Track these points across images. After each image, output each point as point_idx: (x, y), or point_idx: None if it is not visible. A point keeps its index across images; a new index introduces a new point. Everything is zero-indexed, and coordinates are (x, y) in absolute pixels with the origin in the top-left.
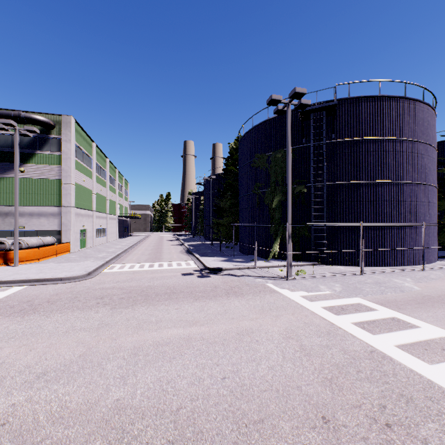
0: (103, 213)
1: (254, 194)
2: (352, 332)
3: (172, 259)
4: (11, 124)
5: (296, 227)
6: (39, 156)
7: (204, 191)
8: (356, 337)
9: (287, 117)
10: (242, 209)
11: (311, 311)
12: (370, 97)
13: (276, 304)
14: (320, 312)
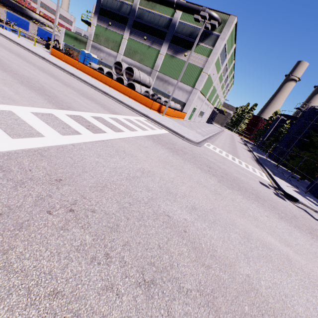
0: (209, 101)
1: None
2: None
3: (246, 161)
4: (205, 17)
5: None
6: (199, 46)
7: (298, 117)
8: None
9: None
10: None
11: None
12: None
13: None
14: None
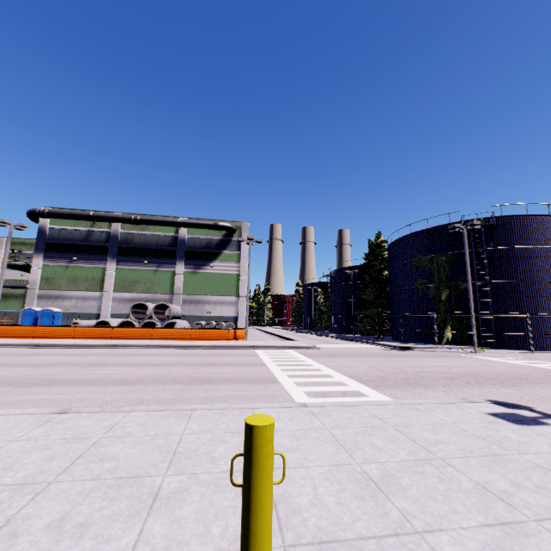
0: None
1: (415, 288)
2: (544, 367)
3: (345, 343)
4: (252, 239)
5: (463, 316)
6: (224, 254)
7: (332, 283)
8: (547, 368)
9: (464, 237)
10: (400, 301)
11: (511, 362)
12: (519, 216)
13: (484, 360)
14: (517, 363)
